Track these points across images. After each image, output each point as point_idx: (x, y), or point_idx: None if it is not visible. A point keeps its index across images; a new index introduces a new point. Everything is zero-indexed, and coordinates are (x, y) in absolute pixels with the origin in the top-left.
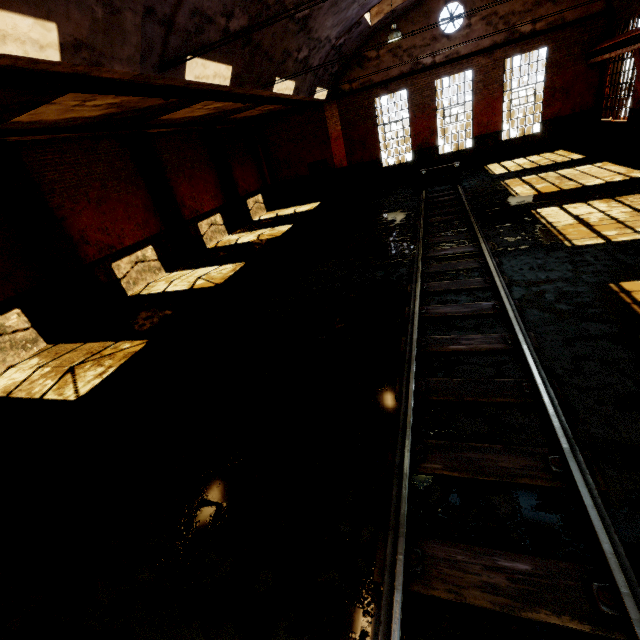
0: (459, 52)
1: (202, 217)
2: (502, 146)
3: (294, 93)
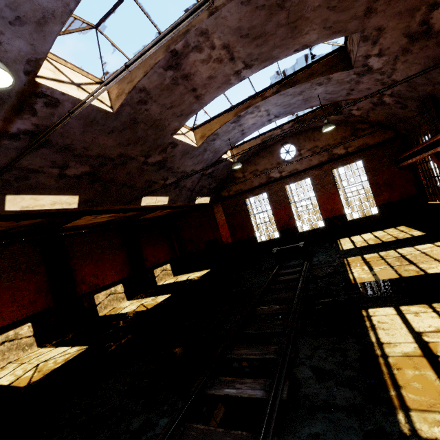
0: (297, 169)
1: (101, 289)
2: (349, 224)
3: (170, 203)
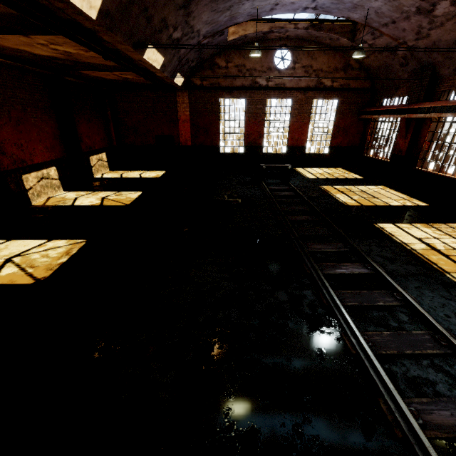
0: (285, 84)
1: (30, 168)
2: (305, 157)
3: (161, 69)
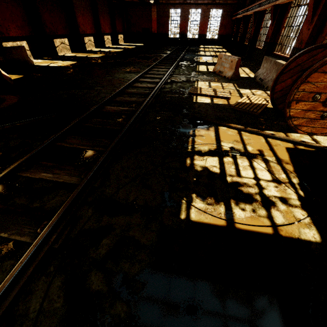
0: (198, 1)
1: (105, 34)
2: (206, 40)
3: None
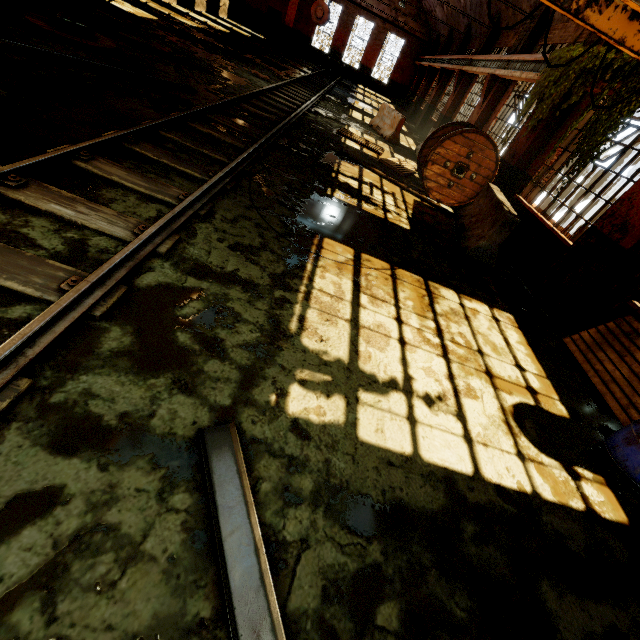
0: (373, 9)
1: None
2: (370, 79)
3: None
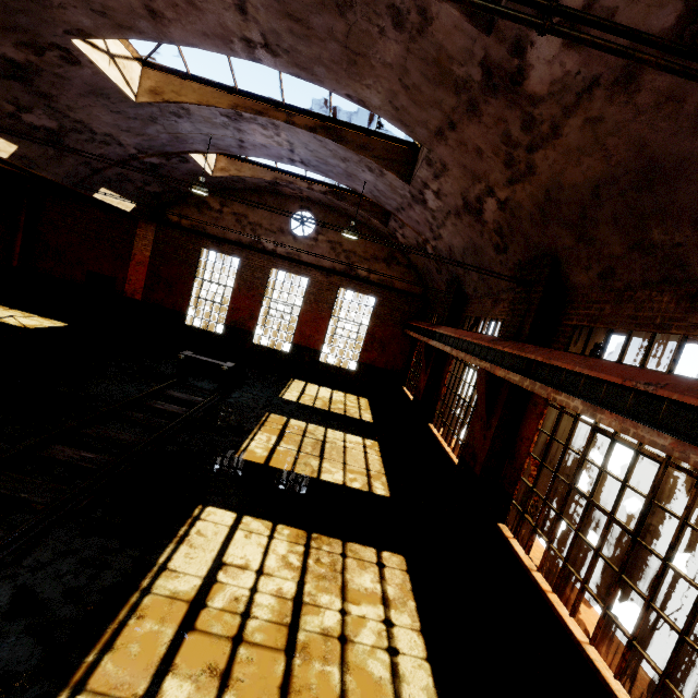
0: (301, 256)
1: None
2: (318, 367)
3: (17, 160)
